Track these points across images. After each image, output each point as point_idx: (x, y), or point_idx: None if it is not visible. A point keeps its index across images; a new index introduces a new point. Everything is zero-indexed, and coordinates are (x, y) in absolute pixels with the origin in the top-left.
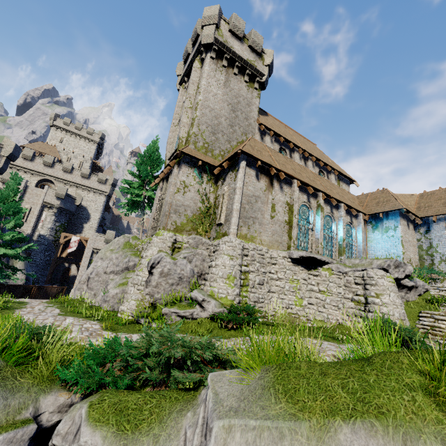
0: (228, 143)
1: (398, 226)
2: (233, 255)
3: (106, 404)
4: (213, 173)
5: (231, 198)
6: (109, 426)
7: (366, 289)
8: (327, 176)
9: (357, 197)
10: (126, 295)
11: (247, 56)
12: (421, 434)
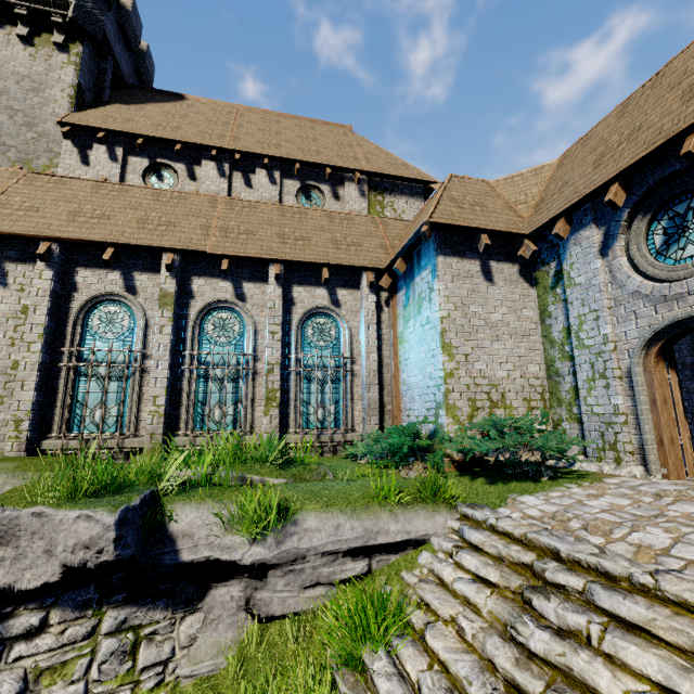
0: None
1: (434, 285)
2: None
3: None
4: None
5: None
6: None
7: None
8: (332, 194)
9: (410, 224)
10: None
11: None
12: None
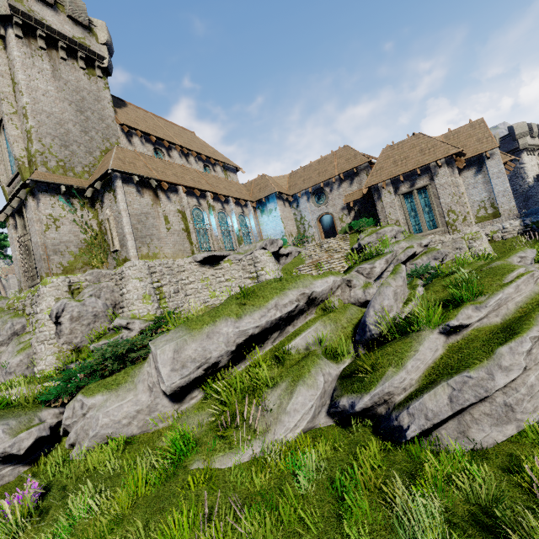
0: (89, 155)
1: (277, 207)
2: (141, 277)
3: (93, 388)
4: (85, 196)
5: (118, 222)
6: (102, 391)
7: (255, 267)
8: (213, 169)
9: (244, 185)
10: (37, 355)
11: (71, 32)
12: (230, 316)
